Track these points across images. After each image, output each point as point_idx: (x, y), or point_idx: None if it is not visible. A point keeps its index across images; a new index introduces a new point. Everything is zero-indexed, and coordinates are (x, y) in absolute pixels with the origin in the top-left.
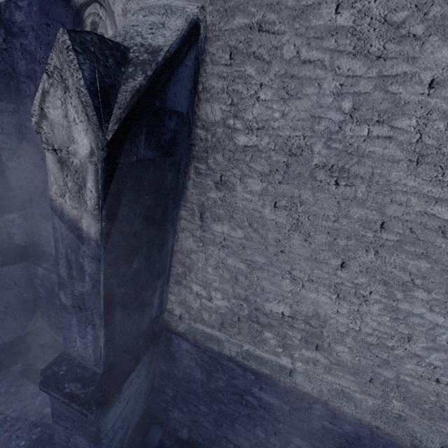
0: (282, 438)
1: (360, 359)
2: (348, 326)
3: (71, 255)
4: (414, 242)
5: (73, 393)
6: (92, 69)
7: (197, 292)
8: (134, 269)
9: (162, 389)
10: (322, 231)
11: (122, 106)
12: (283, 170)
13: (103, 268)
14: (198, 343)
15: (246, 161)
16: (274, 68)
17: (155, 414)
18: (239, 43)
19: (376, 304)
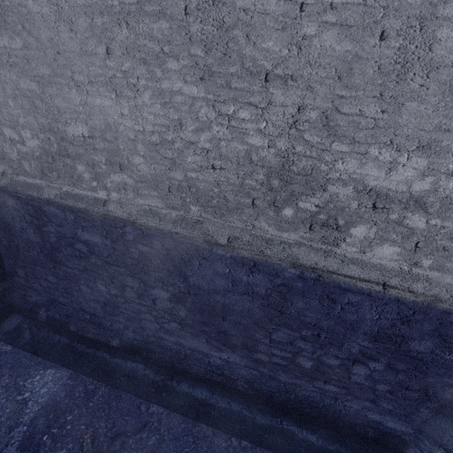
0: (118, 284)
1: (154, 167)
2: (135, 129)
3: None
4: None
5: None
6: None
7: (11, 138)
8: None
9: (14, 271)
10: (80, 12)
11: None
12: None
13: None
14: (18, 193)
15: None
16: None
17: (13, 301)
18: None
19: (146, 91)
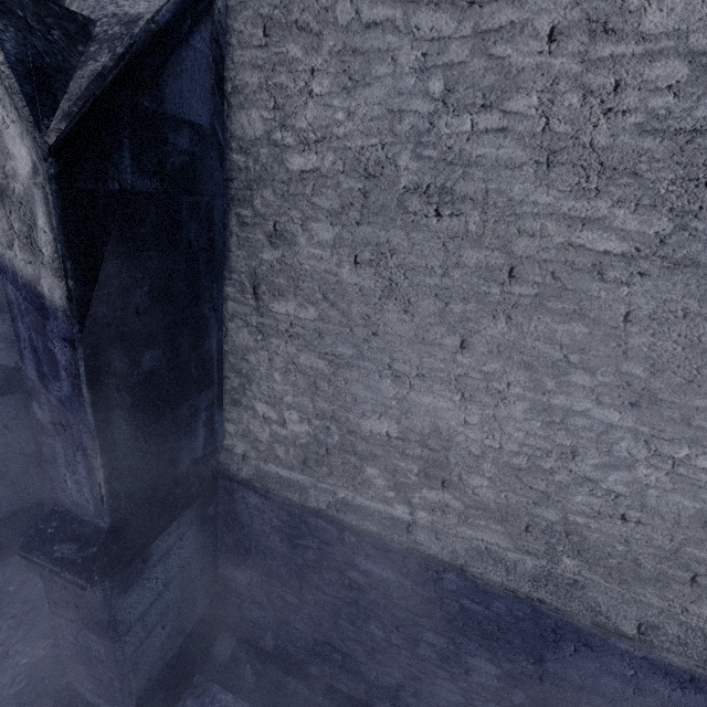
0: (408, 635)
1: (507, 495)
2: (484, 443)
3: (36, 341)
4: (561, 294)
5: (65, 557)
6: (20, 41)
7: (264, 415)
8: (147, 369)
9: (231, 575)
10: (427, 293)
11: (73, 96)
12: (360, 203)
13: (82, 355)
14: (270, 493)
15: (307, 195)
16: (328, 41)
17: (224, 614)
18: (273, 10)
19: (518, 402)
